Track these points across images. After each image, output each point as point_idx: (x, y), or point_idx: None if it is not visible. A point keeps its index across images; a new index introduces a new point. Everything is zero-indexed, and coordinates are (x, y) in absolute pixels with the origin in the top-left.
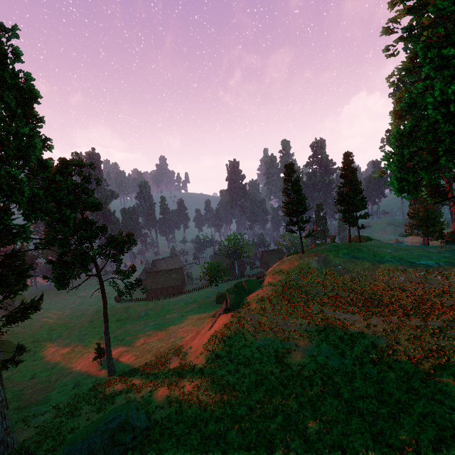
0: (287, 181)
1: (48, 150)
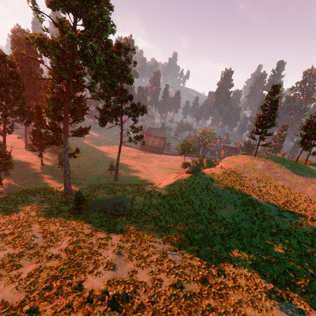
0: (268, 99)
1: (112, 33)
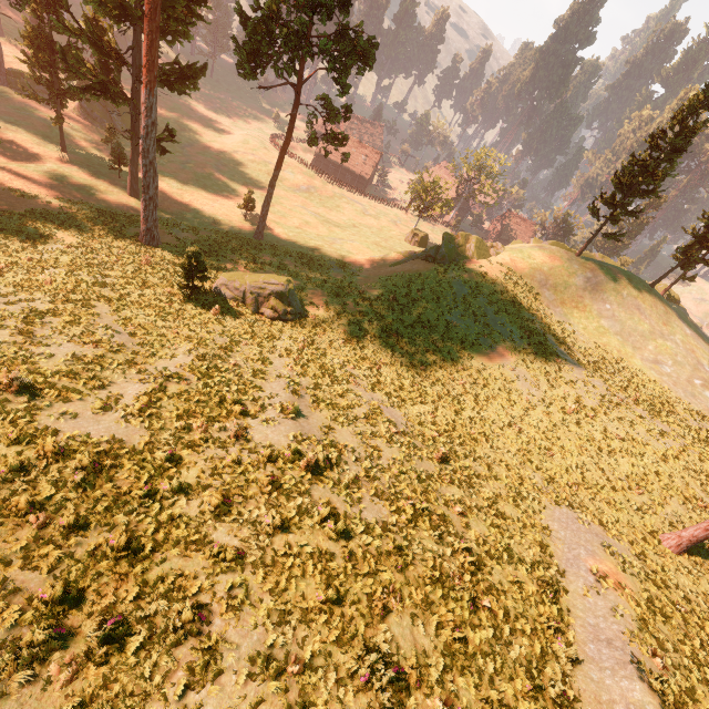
0: (680, 119)
1: None
